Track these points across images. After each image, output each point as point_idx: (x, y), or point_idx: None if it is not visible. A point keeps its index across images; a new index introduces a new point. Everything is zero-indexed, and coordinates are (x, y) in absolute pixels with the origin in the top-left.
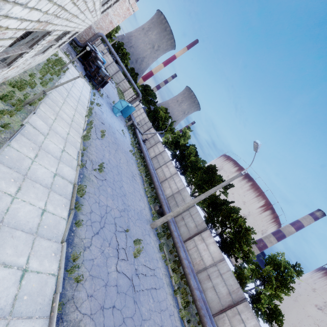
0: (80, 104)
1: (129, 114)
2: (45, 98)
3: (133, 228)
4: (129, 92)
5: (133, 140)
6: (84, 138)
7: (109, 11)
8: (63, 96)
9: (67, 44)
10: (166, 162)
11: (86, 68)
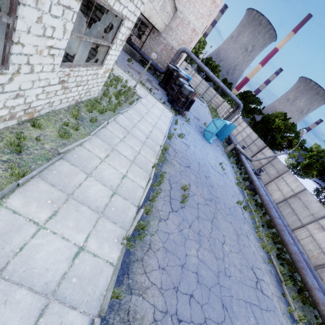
0: (147, 145)
1: (227, 135)
2: (45, 166)
3: None
4: (223, 107)
5: (239, 176)
6: (128, 242)
7: (190, 18)
8: (111, 143)
9: (149, 75)
10: (318, 218)
11: (168, 93)
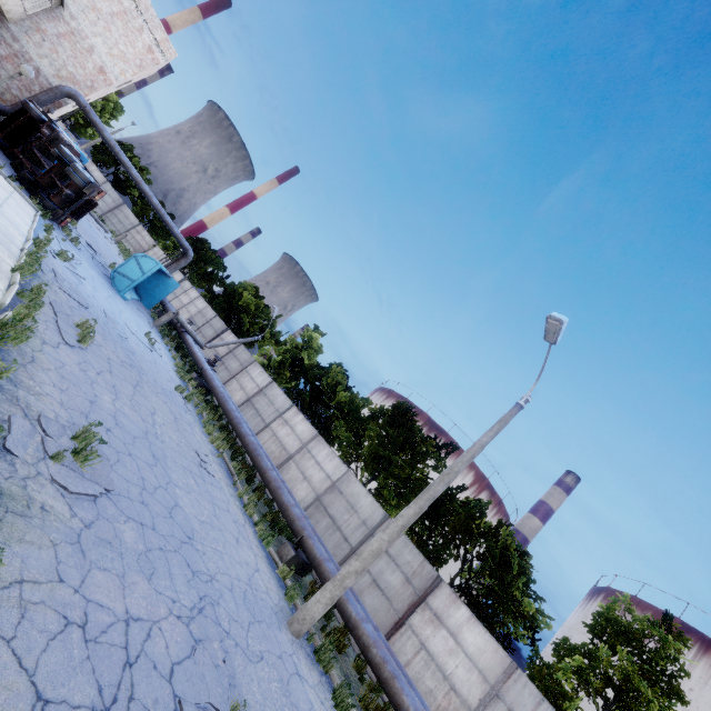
0: None
1: (162, 298)
2: None
3: (247, 678)
4: (153, 255)
5: (182, 362)
6: None
7: (95, 43)
8: None
9: None
10: (283, 412)
11: (21, 165)
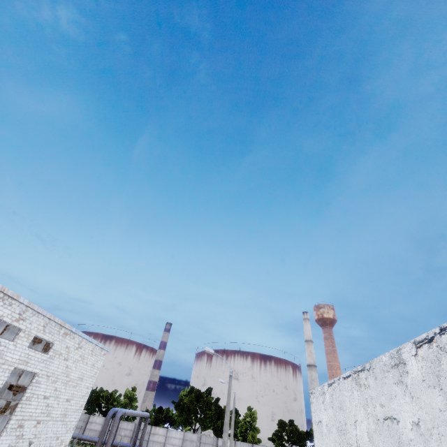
0: None
1: None
2: None
3: None
4: None
5: None
6: None
7: None
8: None
9: None
10: None
11: None
